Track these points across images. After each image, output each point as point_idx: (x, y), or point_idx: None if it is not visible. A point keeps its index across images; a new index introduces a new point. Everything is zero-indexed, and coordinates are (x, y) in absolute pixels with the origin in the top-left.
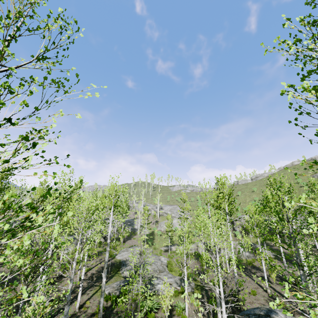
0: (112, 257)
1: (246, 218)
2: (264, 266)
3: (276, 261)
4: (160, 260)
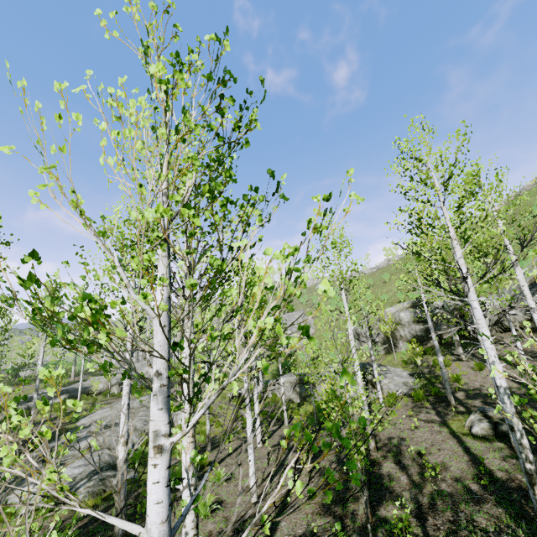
0: (71, 422)
1: (391, 312)
2: (248, 429)
3: (403, 403)
4: (175, 418)
